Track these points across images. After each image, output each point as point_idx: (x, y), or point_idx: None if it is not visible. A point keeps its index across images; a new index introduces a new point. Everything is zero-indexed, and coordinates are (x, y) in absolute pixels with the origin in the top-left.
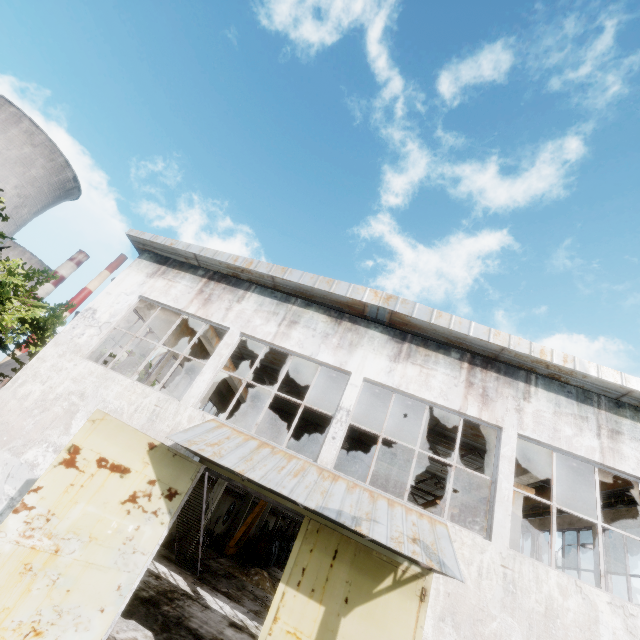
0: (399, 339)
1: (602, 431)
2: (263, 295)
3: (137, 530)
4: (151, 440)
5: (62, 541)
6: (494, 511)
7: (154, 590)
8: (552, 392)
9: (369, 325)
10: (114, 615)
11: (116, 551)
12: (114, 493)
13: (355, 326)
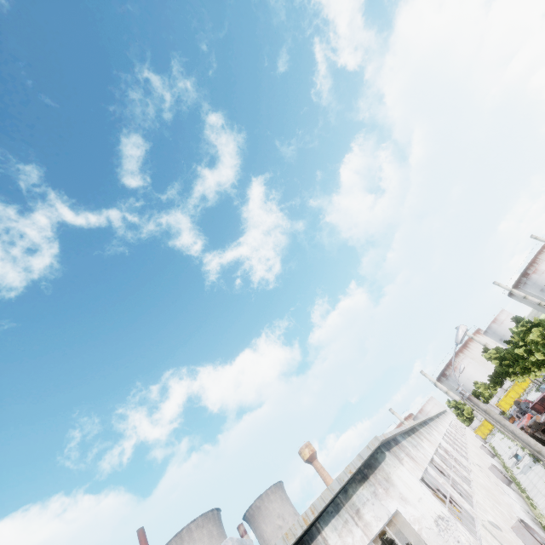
0: None
1: (355, 519)
2: None
3: None
4: None
5: None
6: None
7: None
8: (328, 523)
9: None
10: None
11: None
12: None
13: None
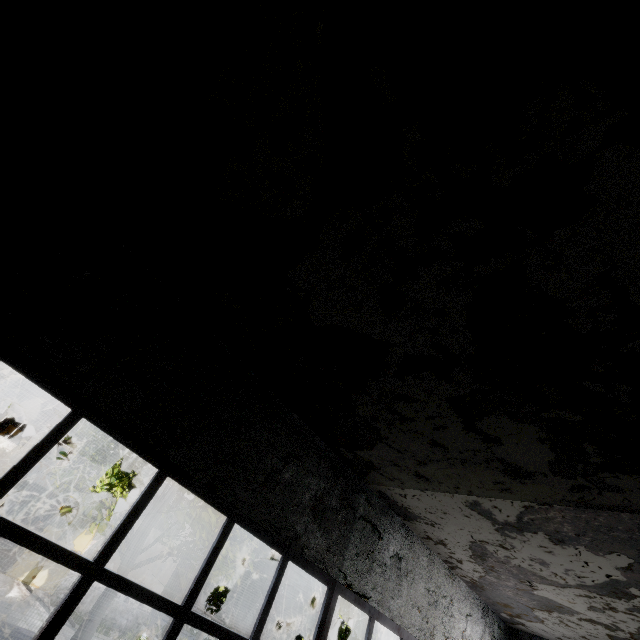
0: None
1: None
2: None
3: None
4: None
5: None
6: None
7: None
8: None
9: None
10: None
11: None
12: None
13: None
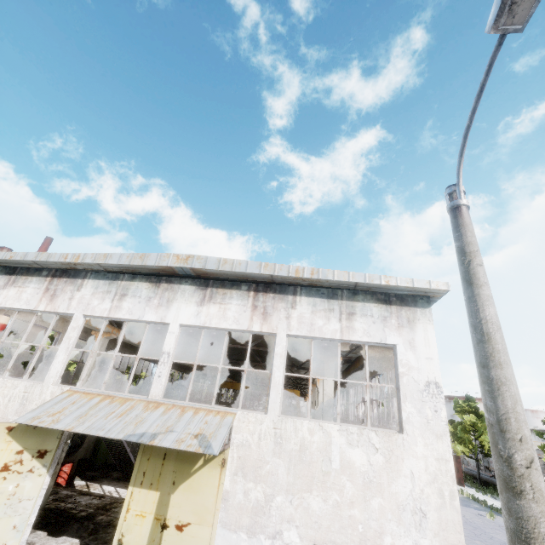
0: (204, 286)
1: (343, 316)
2: (97, 279)
3: (18, 487)
4: (8, 425)
5: None
6: (270, 394)
7: (94, 508)
8: (311, 297)
9: (181, 281)
10: (17, 544)
11: (3, 506)
12: None
13: (170, 285)
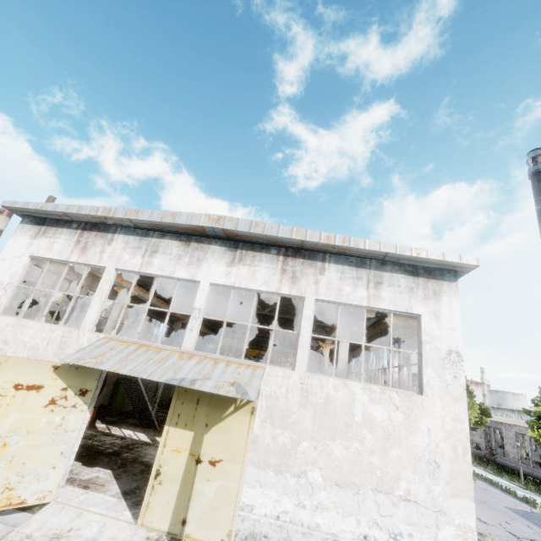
0: (233, 248)
1: (370, 284)
2: (127, 234)
3: (63, 419)
4: (54, 364)
5: (7, 438)
6: (297, 352)
7: (118, 447)
8: (340, 264)
9: (211, 242)
10: (64, 468)
11: (51, 434)
12: (36, 402)
13: (200, 245)
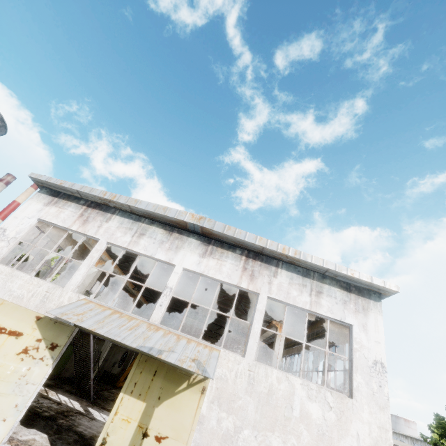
0: (207, 243)
1: (313, 292)
2: (123, 217)
3: (29, 370)
4: (38, 314)
5: None
6: (248, 341)
7: (54, 411)
8: (290, 271)
9: (189, 235)
10: (13, 422)
11: (14, 384)
12: (11, 348)
13: (181, 236)
